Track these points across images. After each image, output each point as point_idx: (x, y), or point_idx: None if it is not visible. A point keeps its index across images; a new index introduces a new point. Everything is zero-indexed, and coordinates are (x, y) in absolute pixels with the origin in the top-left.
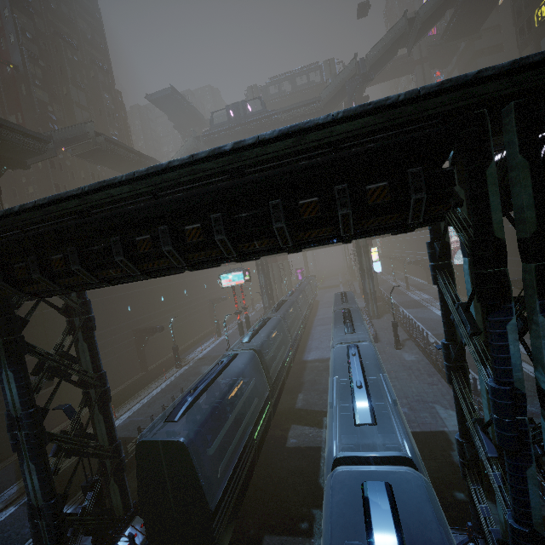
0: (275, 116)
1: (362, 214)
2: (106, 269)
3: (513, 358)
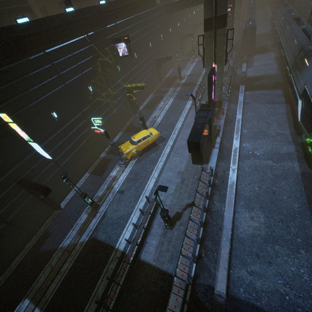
0: None
1: None
2: None
3: None
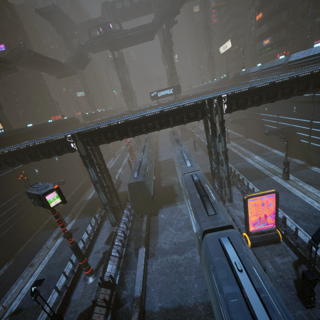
0: (128, 33)
1: (189, 119)
2: (122, 136)
3: (217, 146)
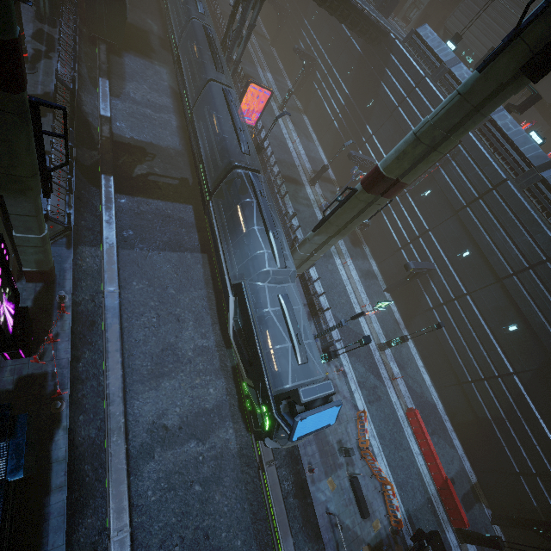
0: None
1: None
2: None
3: (249, 11)
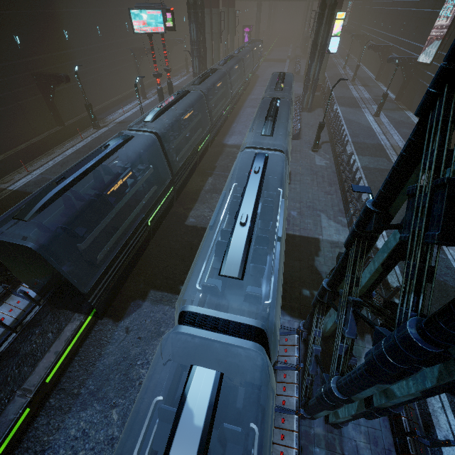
0: None
1: None
2: None
3: None
